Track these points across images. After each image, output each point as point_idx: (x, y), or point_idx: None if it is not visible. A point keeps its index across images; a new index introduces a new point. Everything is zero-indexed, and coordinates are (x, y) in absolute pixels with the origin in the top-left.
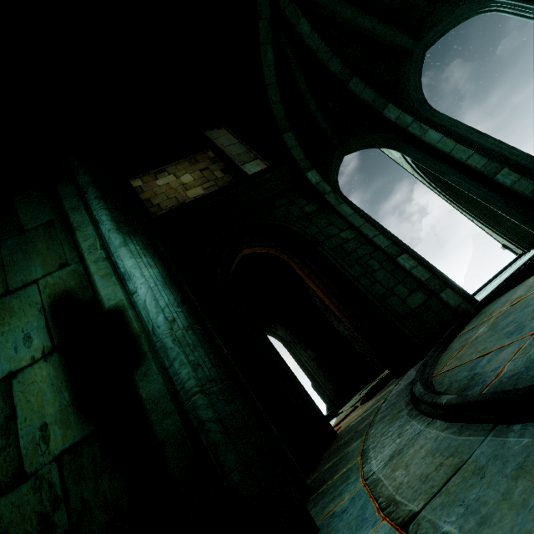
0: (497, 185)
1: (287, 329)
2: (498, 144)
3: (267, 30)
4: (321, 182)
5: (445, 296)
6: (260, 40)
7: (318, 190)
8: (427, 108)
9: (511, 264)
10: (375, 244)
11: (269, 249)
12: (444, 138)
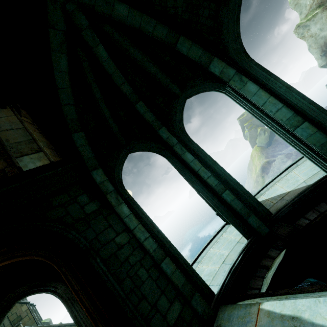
0: (223, 199)
1: (67, 286)
2: (223, 171)
3: (61, 40)
4: (105, 181)
5: (195, 302)
6: (52, 46)
7: (101, 189)
8: (185, 134)
9: (221, 230)
10: (145, 249)
11: (35, 257)
12: (195, 160)
